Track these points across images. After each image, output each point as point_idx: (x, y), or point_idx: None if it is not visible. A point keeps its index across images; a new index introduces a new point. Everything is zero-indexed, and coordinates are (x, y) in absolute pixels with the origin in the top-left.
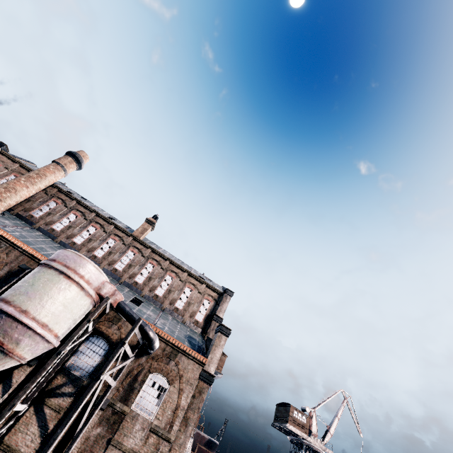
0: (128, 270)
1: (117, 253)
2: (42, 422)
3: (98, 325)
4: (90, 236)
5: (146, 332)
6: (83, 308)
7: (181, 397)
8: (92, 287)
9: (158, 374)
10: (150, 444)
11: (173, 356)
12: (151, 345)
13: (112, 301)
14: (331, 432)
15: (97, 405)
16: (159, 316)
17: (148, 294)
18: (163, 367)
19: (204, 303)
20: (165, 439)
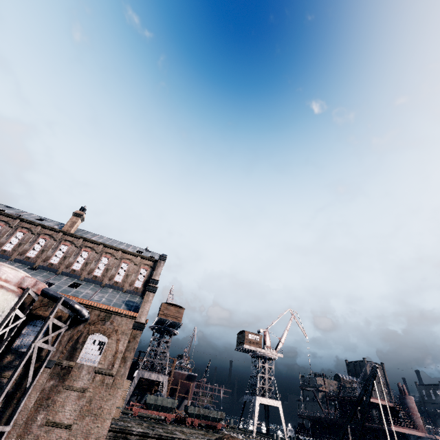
0: (64, 261)
1: (50, 249)
2: (1, 389)
3: (35, 311)
4: (19, 241)
5: (71, 306)
6: (9, 302)
7: (118, 345)
8: (12, 283)
9: (97, 334)
10: (97, 381)
11: (108, 318)
12: (79, 314)
13: (35, 290)
14: (282, 342)
15: (41, 365)
16: (98, 291)
17: (87, 277)
18: (100, 328)
19: (142, 272)
20: (109, 375)
